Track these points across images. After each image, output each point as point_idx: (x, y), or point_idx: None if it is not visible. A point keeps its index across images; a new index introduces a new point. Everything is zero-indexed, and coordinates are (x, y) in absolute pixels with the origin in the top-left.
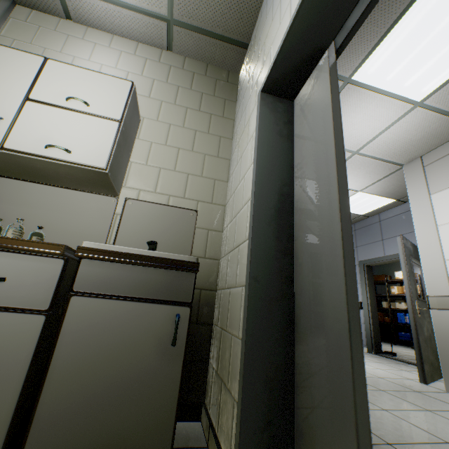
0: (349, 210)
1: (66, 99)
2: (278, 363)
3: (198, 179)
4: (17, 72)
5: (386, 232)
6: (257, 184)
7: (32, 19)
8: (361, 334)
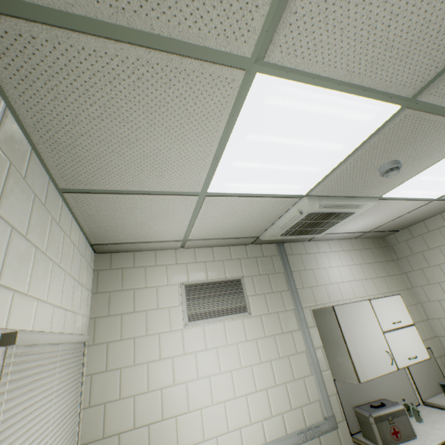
0: None
1: (393, 323)
2: None
3: (415, 325)
4: (368, 317)
5: None
6: None
7: (293, 250)
8: None
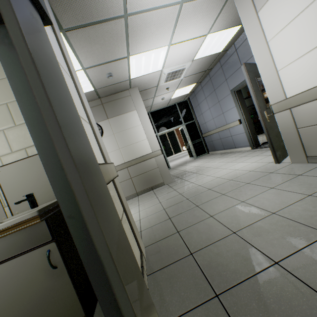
0: (72, 158)
1: None
2: None
3: None
4: None
5: (242, 58)
6: (34, 139)
7: None
8: (114, 260)
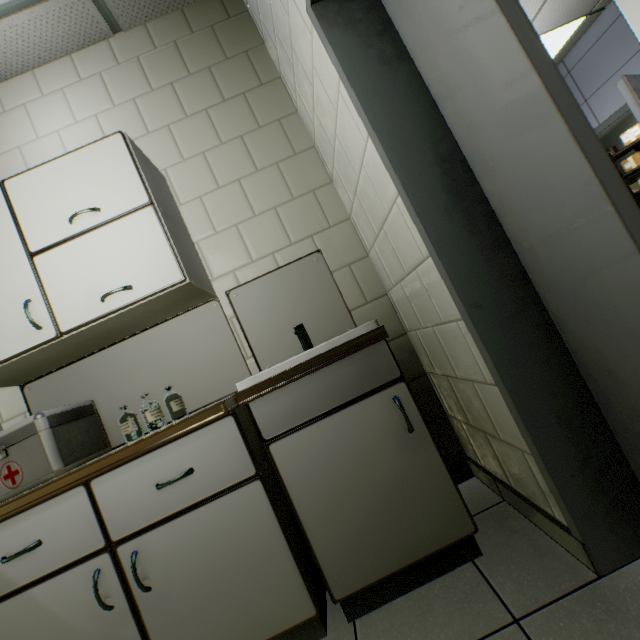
0: (590, 128)
1: (69, 222)
2: (561, 388)
3: (291, 206)
4: None
5: (587, 85)
6: (398, 172)
7: None
8: None
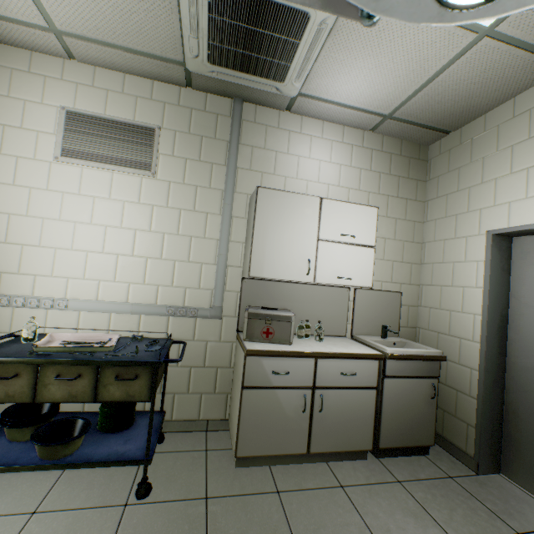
0: None
1: (341, 235)
2: (496, 410)
3: (399, 264)
4: (307, 216)
5: None
6: (488, 311)
7: (258, 118)
8: None
